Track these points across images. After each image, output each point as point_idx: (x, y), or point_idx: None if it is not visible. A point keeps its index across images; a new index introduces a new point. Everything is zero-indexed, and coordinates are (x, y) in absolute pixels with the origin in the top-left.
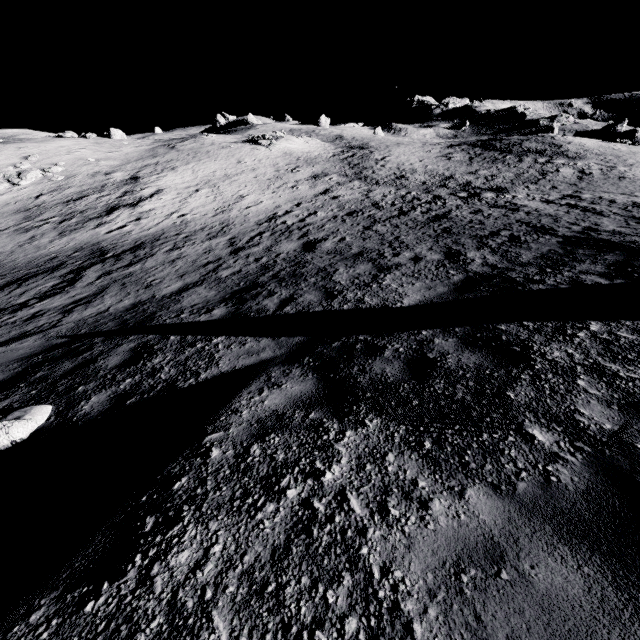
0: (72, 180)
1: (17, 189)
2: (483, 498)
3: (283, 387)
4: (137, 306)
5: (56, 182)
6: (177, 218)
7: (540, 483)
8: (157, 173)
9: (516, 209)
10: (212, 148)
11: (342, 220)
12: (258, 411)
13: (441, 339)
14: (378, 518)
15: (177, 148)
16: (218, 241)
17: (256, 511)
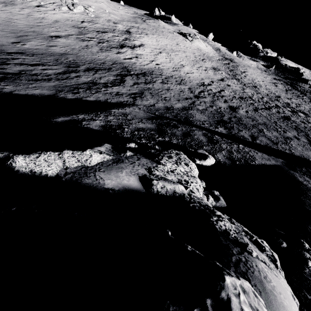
0: (98, 19)
1: (71, 13)
2: None
3: None
4: (170, 109)
5: (90, 17)
6: (155, 65)
7: None
8: (139, 33)
9: None
10: (164, 30)
11: (239, 100)
12: None
13: None
14: None
15: (147, 22)
16: (183, 87)
17: None
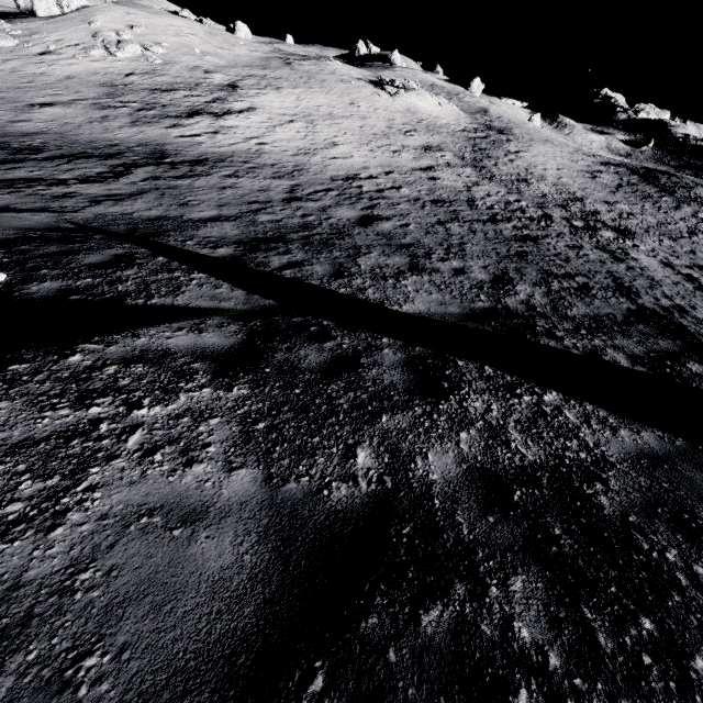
0: (169, 67)
1: (111, 60)
2: (246, 480)
3: (203, 334)
4: (159, 219)
5: (152, 64)
6: (255, 145)
7: (309, 490)
8: (259, 88)
9: (622, 259)
10: (330, 78)
11: (422, 205)
12: (154, 343)
13: (391, 351)
14: (138, 455)
15: (293, 66)
16: (280, 183)
17: (49, 409)
